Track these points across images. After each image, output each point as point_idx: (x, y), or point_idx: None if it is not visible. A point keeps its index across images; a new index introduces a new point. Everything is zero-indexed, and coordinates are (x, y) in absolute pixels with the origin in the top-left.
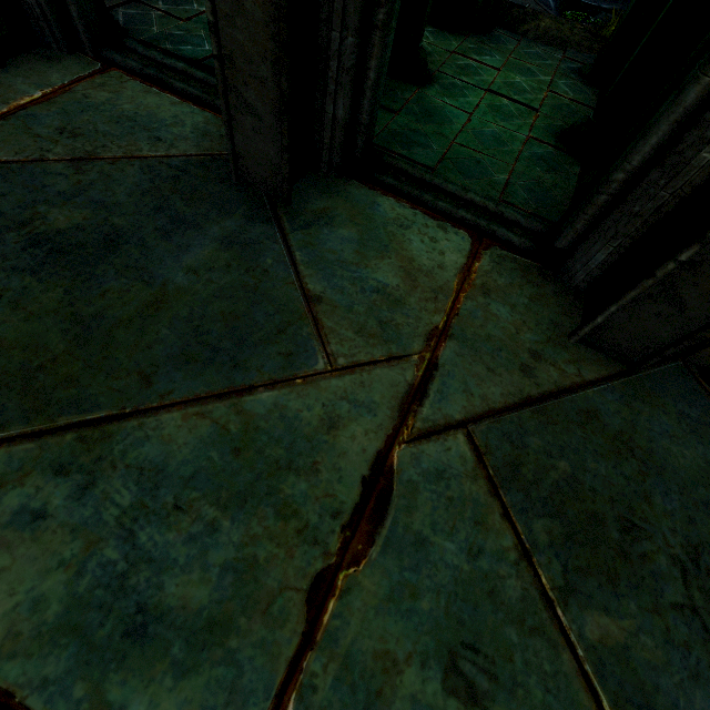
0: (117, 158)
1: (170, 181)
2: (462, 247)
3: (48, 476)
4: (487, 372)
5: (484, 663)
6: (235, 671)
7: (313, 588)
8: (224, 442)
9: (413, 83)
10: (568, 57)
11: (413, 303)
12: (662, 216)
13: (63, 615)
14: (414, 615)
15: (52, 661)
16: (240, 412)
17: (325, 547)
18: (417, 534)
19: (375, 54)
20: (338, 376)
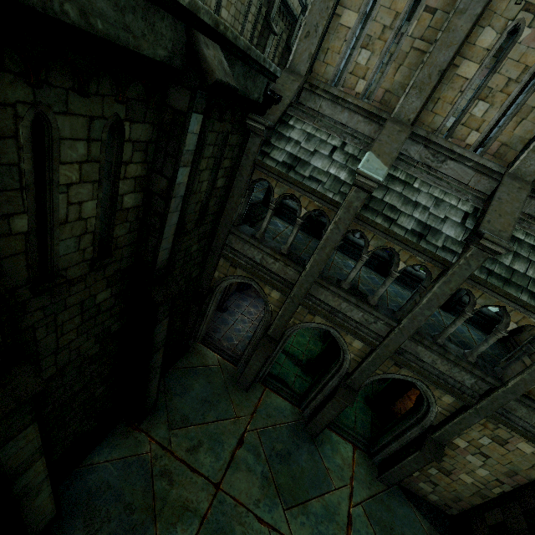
0: (280, 424)
1: (292, 431)
2: (351, 450)
3: (302, 515)
4: (362, 489)
5: None
6: None
7: None
8: (324, 507)
9: None
10: None
11: (345, 469)
12: (389, 455)
13: None
14: None
15: None
16: (324, 500)
17: (345, 531)
18: (358, 528)
19: None
20: (337, 491)
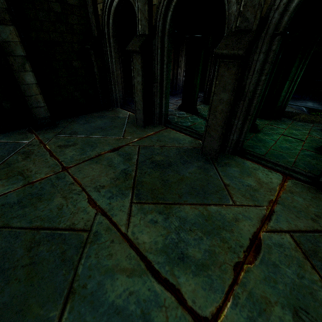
0: (170, 146)
1: (183, 152)
2: (278, 178)
3: (157, 213)
4: (296, 217)
5: (311, 319)
6: (211, 281)
7: (235, 266)
8: (202, 216)
9: (252, 132)
10: (315, 125)
11: (261, 191)
12: None
13: (162, 247)
14: (276, 288)
15: (160, 258)
16: (206, 210)
17: (238, 255)
18: (273, 262)
19: (247, 125)
20: (237, 207)
